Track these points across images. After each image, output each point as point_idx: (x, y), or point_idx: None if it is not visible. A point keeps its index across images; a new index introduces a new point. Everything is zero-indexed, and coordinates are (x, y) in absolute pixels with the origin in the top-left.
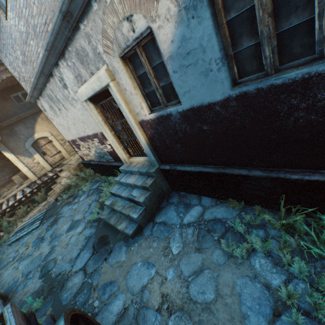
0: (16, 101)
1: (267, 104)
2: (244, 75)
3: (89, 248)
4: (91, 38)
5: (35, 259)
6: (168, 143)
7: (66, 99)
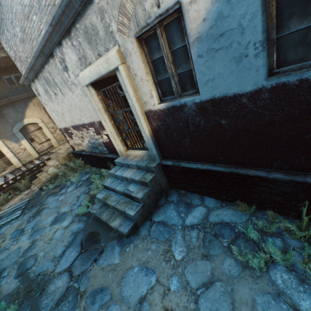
0: (8, 83)
1: (308, 98)
2: (283, 64)
3: (76, 245)
4: (105, 14)
5: (12, 254)
6: (175, 137)
7: (64, 83)
